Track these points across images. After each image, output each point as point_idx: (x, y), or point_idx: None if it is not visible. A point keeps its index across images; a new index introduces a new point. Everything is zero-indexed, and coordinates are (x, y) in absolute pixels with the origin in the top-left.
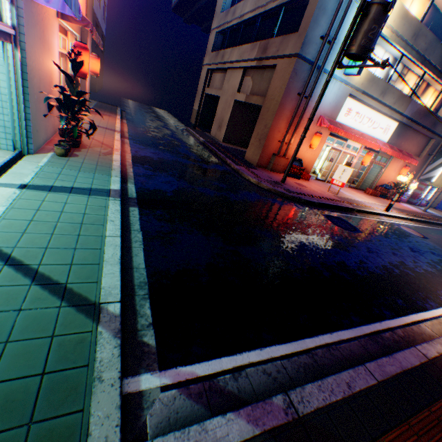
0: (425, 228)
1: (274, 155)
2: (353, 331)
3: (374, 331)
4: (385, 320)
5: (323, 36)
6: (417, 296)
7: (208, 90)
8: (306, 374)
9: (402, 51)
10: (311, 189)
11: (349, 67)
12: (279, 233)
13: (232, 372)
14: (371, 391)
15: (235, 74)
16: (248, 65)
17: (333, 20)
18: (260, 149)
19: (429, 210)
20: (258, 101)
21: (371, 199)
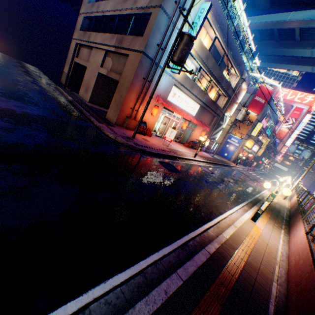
0: (212, 167)
1: (128, 117)
2: (172, 246)
3: (184, 242)
4: (190, 233)
5: (159, 44)
6: (207, 212)
7: (77, 60)
8: (139, 292)
9: (201, 65)
10: (152, 143)
11: (173, 69)
12: (128, 177)
13: (77, 314)
14: (180, 290)
15: (99, 53)
16: (109, 49)
17: (164, 36)
18: (117, 112)
19: (215, 155)
20: (116, 77)
21: (187, 149)
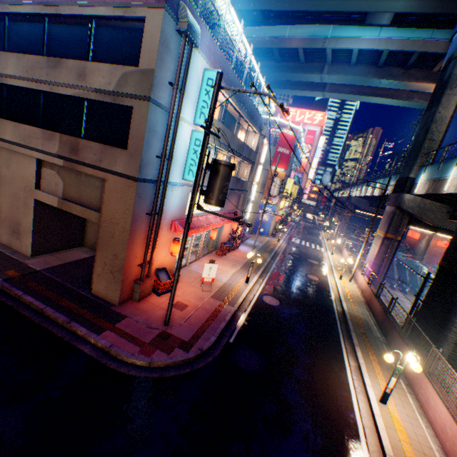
0: (270, 281)
1: (138, 282)
2: None
3: None
4: None
5: (159, 154)
6: (350, 447)
7: None
8: None
9: (218, 147)
10: (192, 305)
11: (211, 213)
12: None
13: None
14: None
15: (22, 160)
16: (47, 158)
17: (166, 142)
18: (117, 284)
19: (252, 240)
20: (87, 213)
21: (227, 264)
